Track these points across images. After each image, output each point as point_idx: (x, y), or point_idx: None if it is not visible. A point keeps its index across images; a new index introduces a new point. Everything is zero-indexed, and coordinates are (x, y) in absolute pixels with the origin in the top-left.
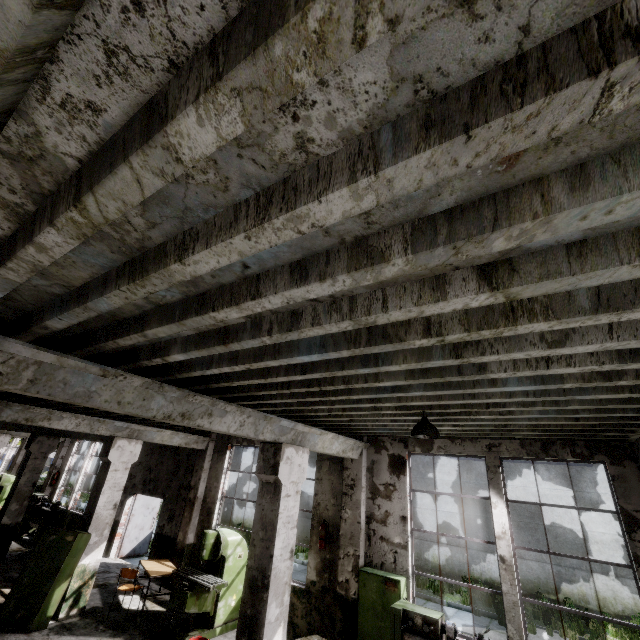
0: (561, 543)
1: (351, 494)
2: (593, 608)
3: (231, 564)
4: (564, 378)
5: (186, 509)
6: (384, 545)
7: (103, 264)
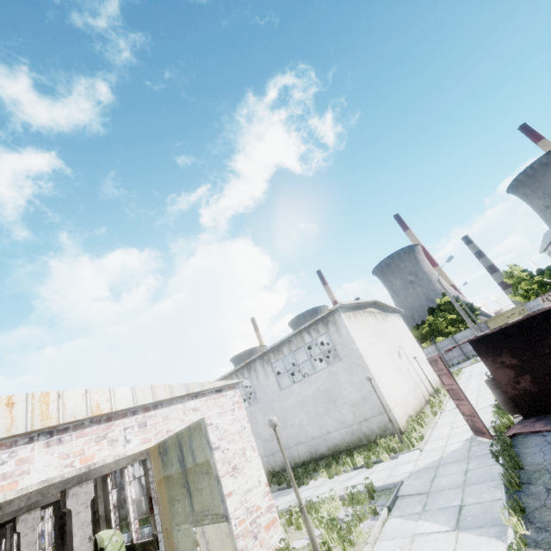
0: (342, 414)
1: None
2: (365, 443)
3: (110, 549)
4: None
5: (97, 526)
6: None
7: None
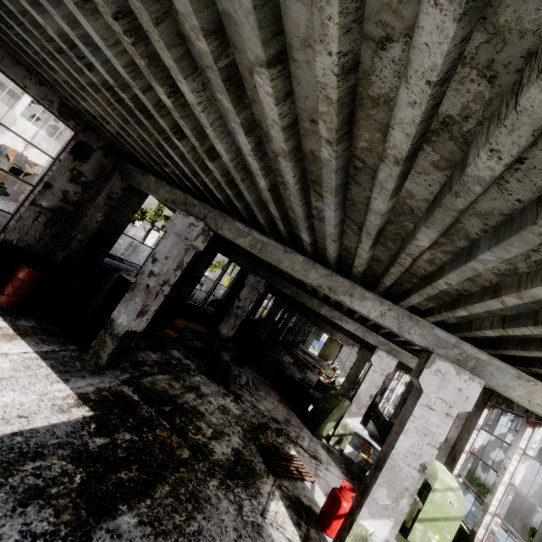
0: None
1: None
2: None
3: (437, 500)
4: None
5: None
6: None
7: None
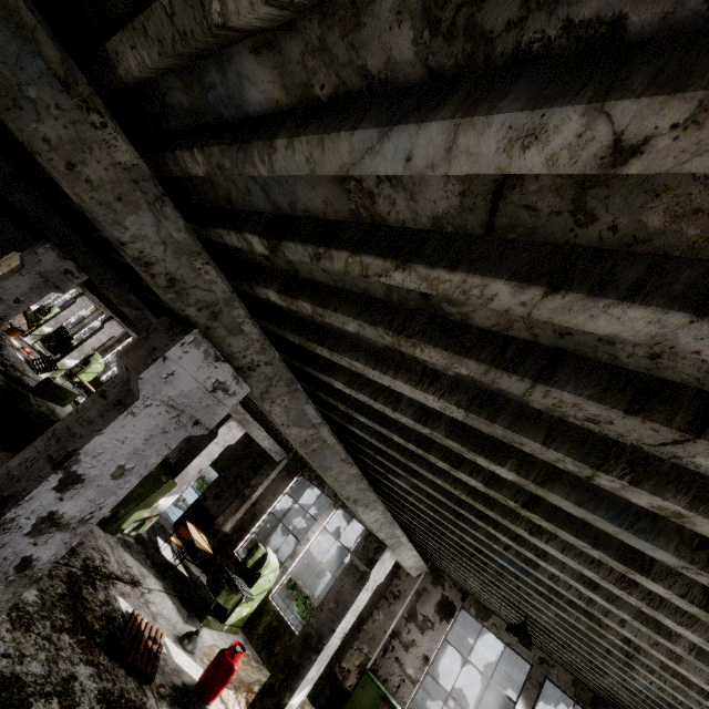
0: None
1: (391, 602)
2: None
3: (261, 583)
4: None
5: (236, 500)
6: (396, 666)
7: None
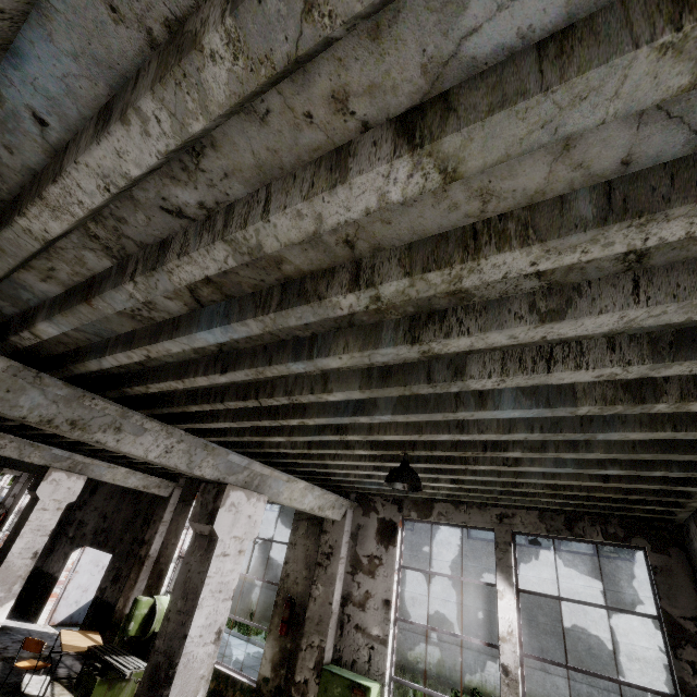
0: (595, 656)
1: (326, 565)
2: None
3: None
4: (578, 398)
5: (133, 569)
6: (359, 637)
7: None
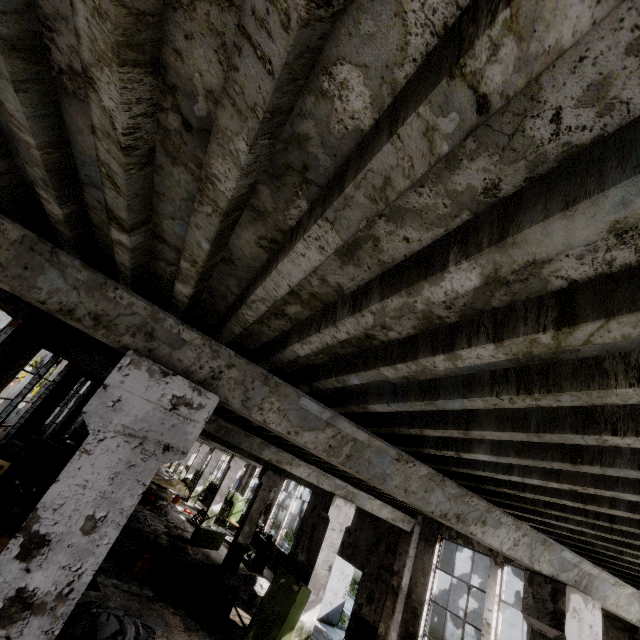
0: None
1: None
2: None
3: None
4: None
5: (388, 597)
6: None
7: (474, 367)
